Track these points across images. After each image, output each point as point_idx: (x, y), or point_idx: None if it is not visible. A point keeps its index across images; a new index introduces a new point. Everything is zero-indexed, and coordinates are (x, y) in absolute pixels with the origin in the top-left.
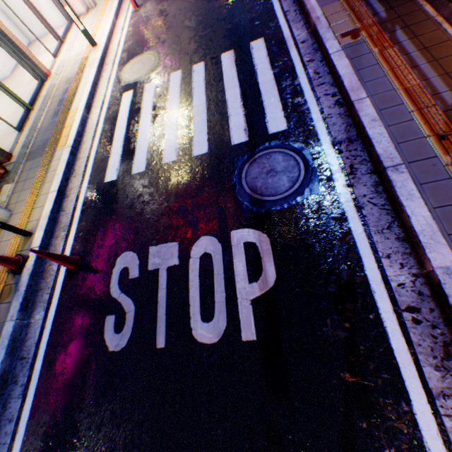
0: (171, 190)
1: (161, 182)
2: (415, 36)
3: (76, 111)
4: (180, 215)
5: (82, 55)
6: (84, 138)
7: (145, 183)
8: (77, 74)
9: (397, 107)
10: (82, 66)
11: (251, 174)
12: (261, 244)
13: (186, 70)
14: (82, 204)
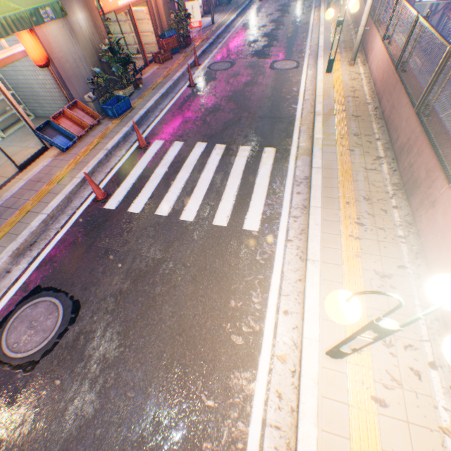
0: None
1: None
2: None
3: None
4: None
5: None
6: None
7: None
8: None
9: None
10: None
11: None
12: None
13: None
14: None
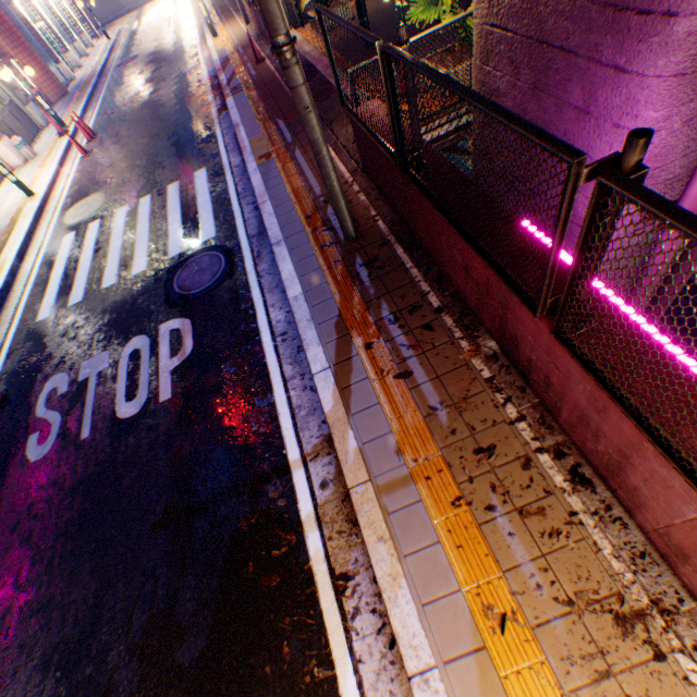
0: (108, 309)
1: (99, 305)
2: (307, 153)
3: (5, 262)
4: (115, 327)
5: (16, 207)
6: (15, 288)
7: (83, 310)
8: (9, 226)
9: (287, 203)
10: (16, 218)
11: (183, 277)
12: (185, 327)
13: (134, 205)
14: (8, 349)
